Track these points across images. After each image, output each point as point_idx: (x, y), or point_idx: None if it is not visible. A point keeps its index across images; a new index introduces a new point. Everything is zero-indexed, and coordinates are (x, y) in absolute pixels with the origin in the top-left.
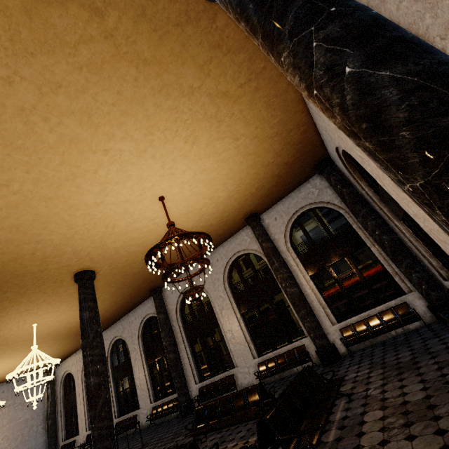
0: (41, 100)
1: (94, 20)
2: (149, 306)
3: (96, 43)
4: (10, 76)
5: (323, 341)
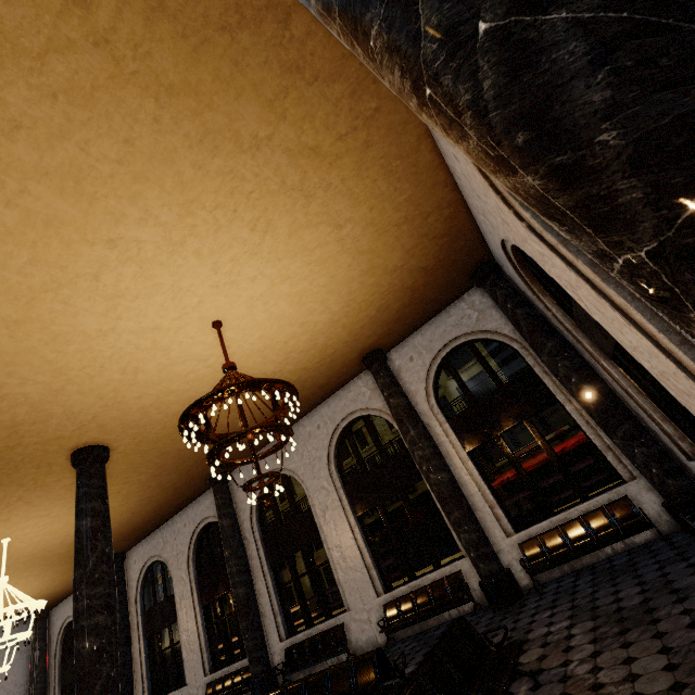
0: None
1: (72, 12)
2: (207, 505)
3: (79, 54)
4: None
5: (491, 565)
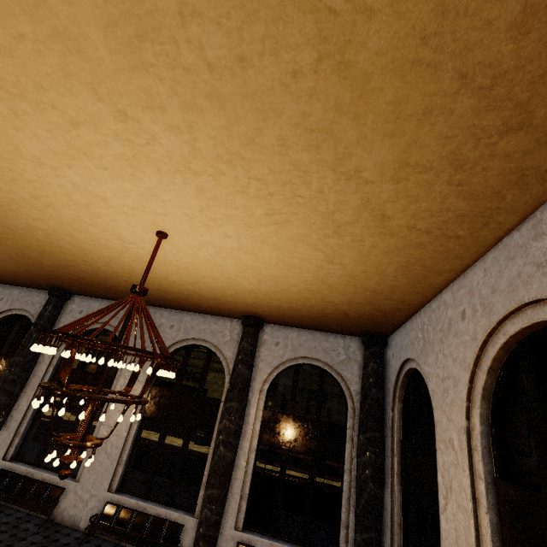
0: None
1: None
2: (34, 301)
3: None
4: None
5: None
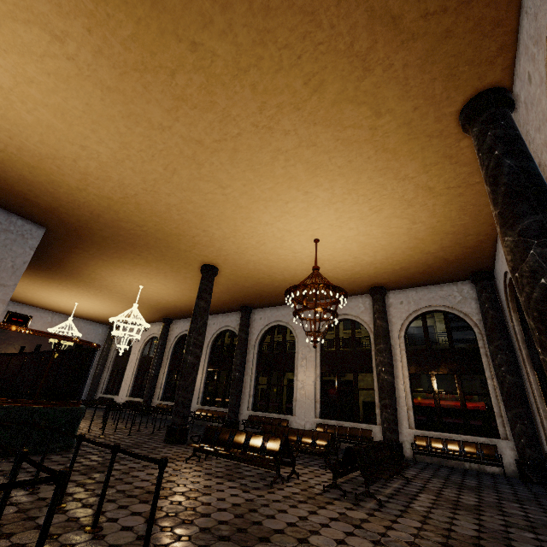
0: (295, 149)
1: (371, 118)
2: (231, 319)
3: (361, 130)
4: (290, 130)
5: (393, 436)
